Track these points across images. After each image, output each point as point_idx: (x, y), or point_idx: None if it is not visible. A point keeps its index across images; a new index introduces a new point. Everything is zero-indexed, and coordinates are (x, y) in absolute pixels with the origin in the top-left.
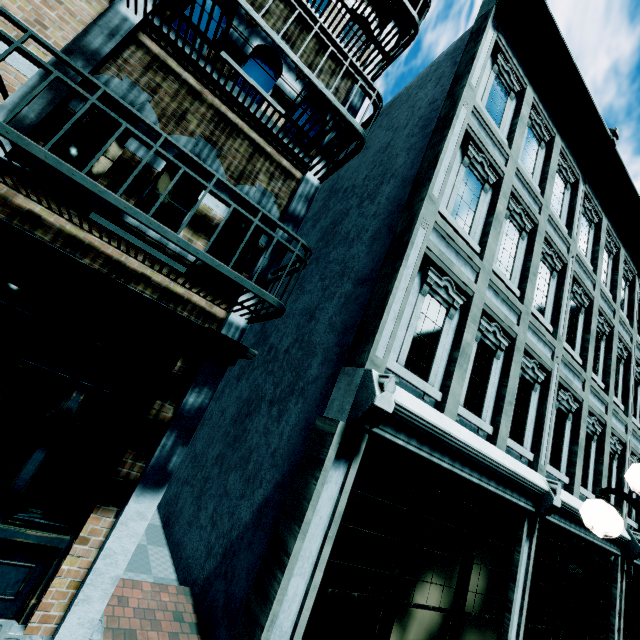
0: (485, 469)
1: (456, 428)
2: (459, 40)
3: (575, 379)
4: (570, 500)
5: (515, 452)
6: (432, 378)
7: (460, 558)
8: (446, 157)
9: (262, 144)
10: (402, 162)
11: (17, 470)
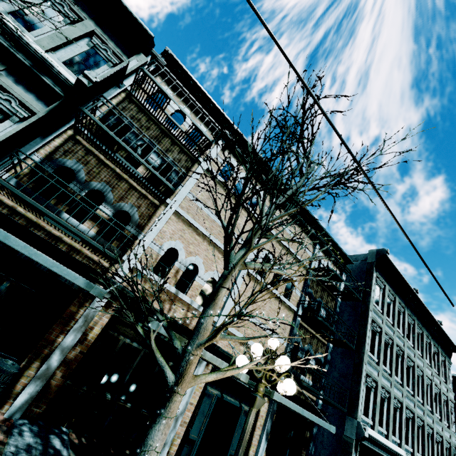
0: (387, 450)
1: (379, 437)
2: (360, 263)
3: (411, 402)
4: None
5: (393, 440)
6: (369, 416)
7: None
8: (368, 333)
9: (319, 337)
10: (347, 319)
11: (284, 455)
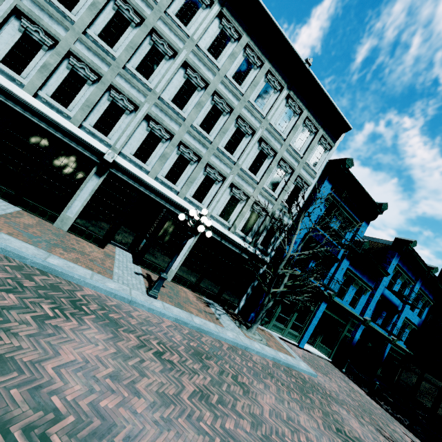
0: (50, 123)
1: (23, 94)
2: None
3: (172, 122)
4: (135, 171)
5: (100, 137)
6: (24, 75)
7: (38, 160)
8: None
9: None
10: None
11: None
